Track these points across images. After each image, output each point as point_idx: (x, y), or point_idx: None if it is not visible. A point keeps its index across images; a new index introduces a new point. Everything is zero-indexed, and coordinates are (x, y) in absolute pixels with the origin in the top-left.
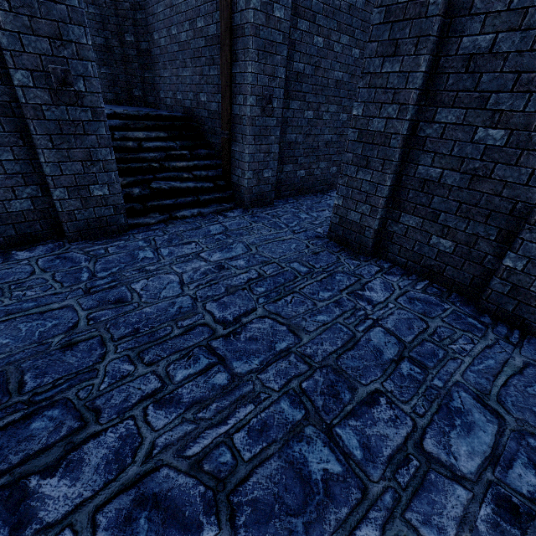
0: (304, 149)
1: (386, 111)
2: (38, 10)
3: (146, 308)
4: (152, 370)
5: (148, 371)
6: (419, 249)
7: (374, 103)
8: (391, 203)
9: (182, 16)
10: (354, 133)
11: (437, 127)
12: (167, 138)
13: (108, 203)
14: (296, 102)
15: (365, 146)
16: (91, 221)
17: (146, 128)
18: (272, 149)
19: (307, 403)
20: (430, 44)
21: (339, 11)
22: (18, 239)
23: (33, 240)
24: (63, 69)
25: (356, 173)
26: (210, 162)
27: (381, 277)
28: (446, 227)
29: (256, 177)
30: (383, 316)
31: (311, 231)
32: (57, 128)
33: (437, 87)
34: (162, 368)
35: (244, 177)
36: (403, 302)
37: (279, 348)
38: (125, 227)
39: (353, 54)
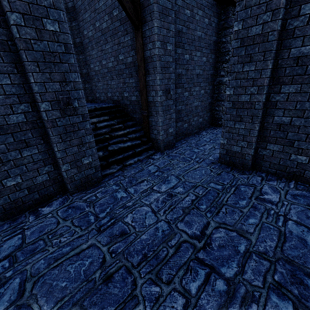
0: (185, 112)
1: (249, 90)
2: (54, 68)
3: (142, 236)
4: (173, 288)
5: (170, 289)
6: (283, 163)
7: (241, 87)
8: (259, 138)
9: (109, 54)
10: (229, 104)
11: (283, 95)
12: (109, 119)
13: (91, 166)
14: (179, 89)
15: (238, 110)
16: (83, 179)
17: (96, 116)
18: (172, 116)
19: (288, 293)
20: (272, 54)
21: (194, 41)
22: (40, 200)
23: (48, 198)
24: (67, 97)
25: (234, 125)
26: (135, 128)
27: (266, 183)
28: (300, 149)
29: (166, 133)
30: (286, 212)
31: (207, 160)
32: (64, 130)
33: (279, 75)
34: (178, 285)
35: (160, 135)
36: (290, 199)
37: (242, 251)
38: (101, 178)
39: (203, 60)
